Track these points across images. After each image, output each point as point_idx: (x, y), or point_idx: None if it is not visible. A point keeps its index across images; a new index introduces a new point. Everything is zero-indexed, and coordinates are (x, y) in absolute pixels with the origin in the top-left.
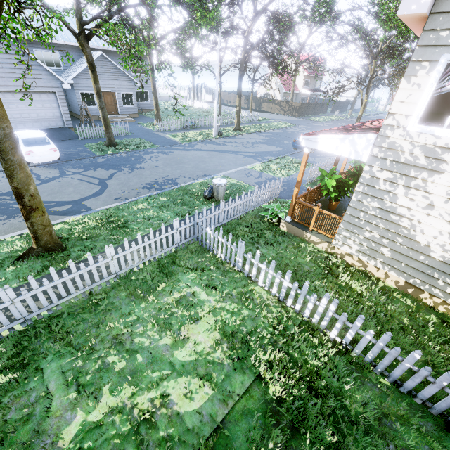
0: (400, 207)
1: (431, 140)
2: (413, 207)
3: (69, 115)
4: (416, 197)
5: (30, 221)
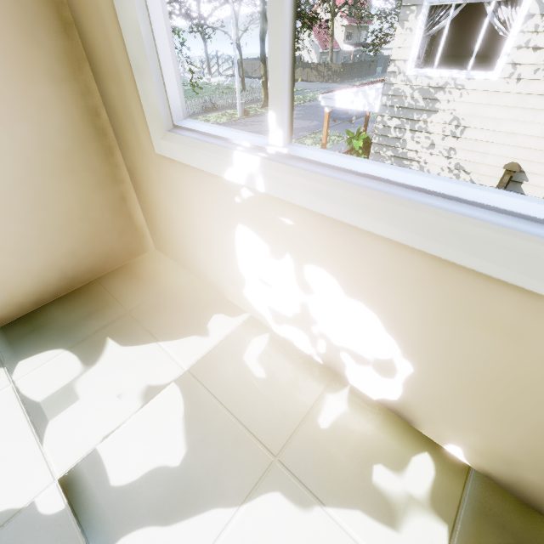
0: (409, 151)
1: (426, 82)
2: (419, 150)
3: None
4: (421, 140)
5: None
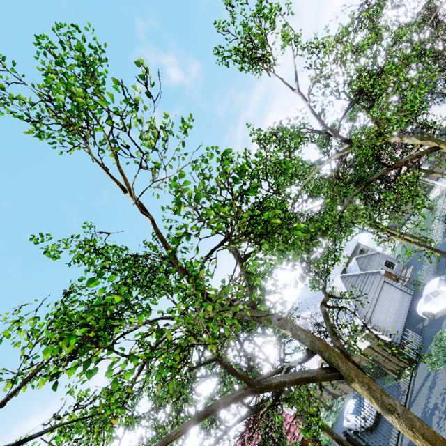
0: None
1: None
2: None
3: (403, 286)
4: None
5: None
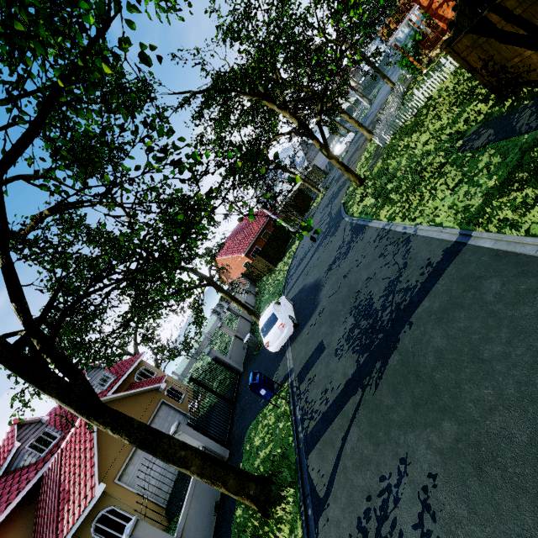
0: None
1: None
2: None
3: None
4: None
5: (390, 81)
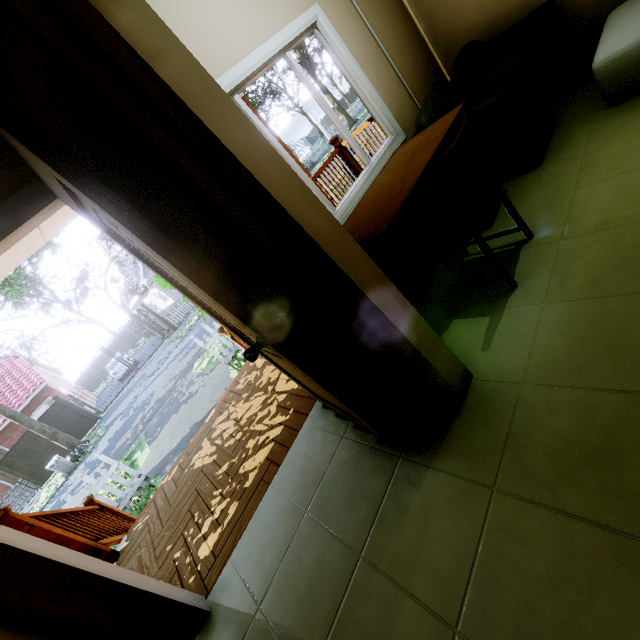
0: None
1: None
2: None
3: None
4: None
5: None
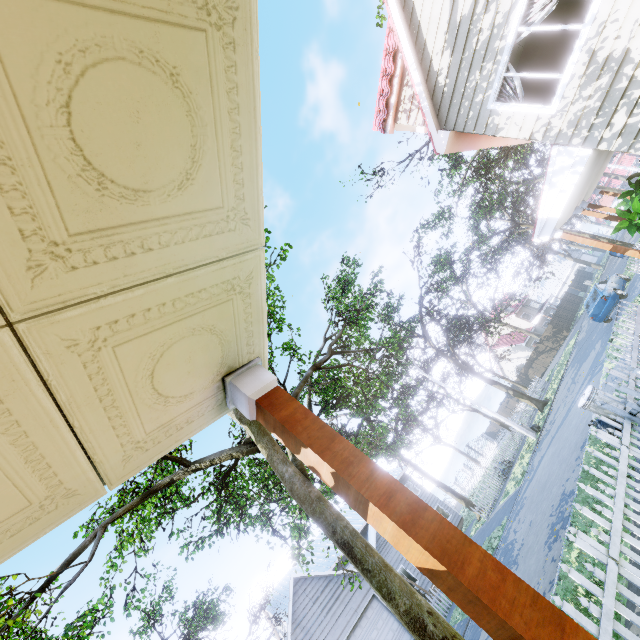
0: None
1: (575, 83)
2: None
3: None
4: None
5: None
